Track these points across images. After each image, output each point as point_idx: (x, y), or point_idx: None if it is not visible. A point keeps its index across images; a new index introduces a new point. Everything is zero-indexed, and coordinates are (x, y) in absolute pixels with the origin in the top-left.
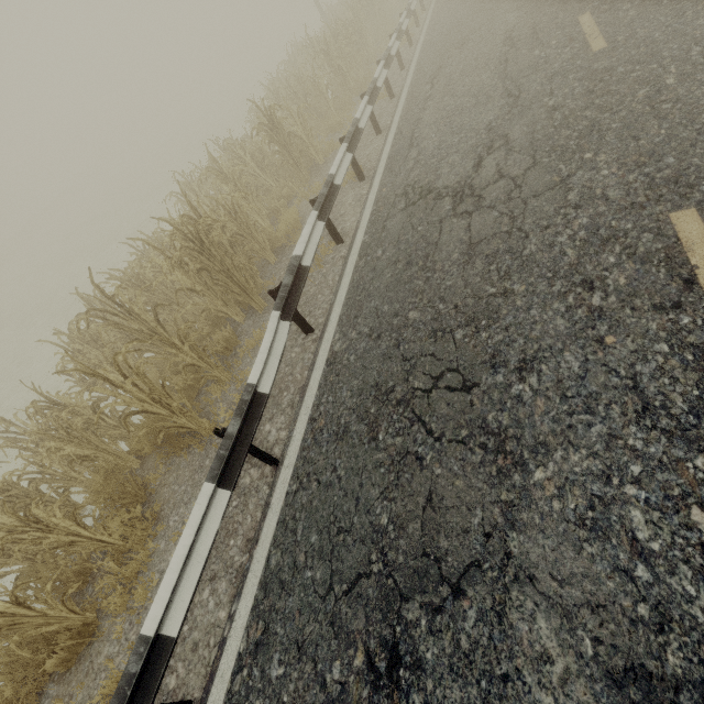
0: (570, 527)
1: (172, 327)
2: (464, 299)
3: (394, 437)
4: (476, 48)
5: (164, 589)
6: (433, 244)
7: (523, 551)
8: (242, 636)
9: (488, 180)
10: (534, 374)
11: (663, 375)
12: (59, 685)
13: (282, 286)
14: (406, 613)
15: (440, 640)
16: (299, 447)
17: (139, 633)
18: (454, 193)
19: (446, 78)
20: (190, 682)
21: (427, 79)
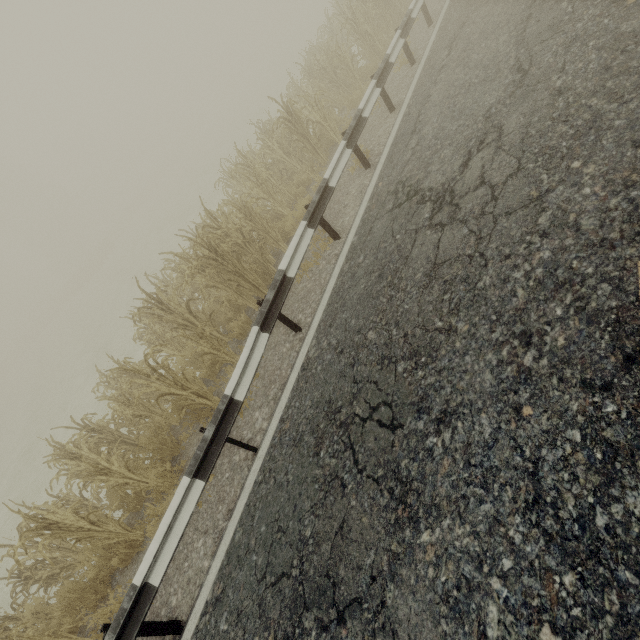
0: (435, 598)
1: (205, 311)
2: (414, 329)
3: (331, 457)
4: None
5: (149, 553)
6: (404, 258)
7: (394, 605)
8: (210, 588)
9: (469, 186)
10: (449, 430)
11: (565, 469)
12: (121, 575)
13: (264, 301)
14: (305, 620)
15: None
16: (269, 442)
17: None
18: (436, 197)
19: (464, 41)
20: (182, 607)
21: (447, 42)
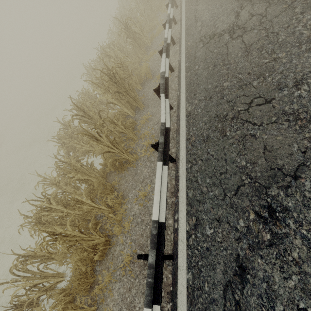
0: None
1: None
2: (252, 69)
3: (235, 132)
4: None
5: (156, 202)
6: (225, 54)
7: None
8: (186, 224)
9: (246, 20)
10: (304, 85)
11: None
12: (101, 266)
13: (161, 84)
14: (270, 193)
15: (294, 197)
16: (185, 150)
17: (131, 239)
18: (229, 31)
19: None
20: (164, 249)
21: None
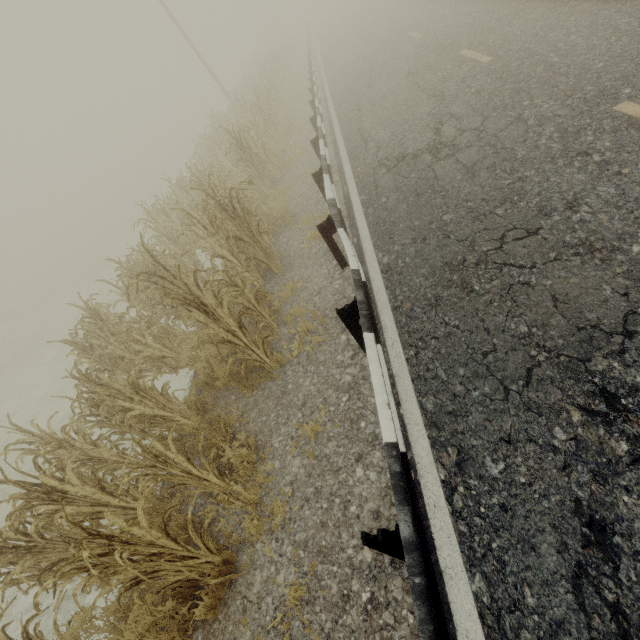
0: None
1: None
2: (488, 194)
3: (490, 282)
4: (385, 85)
5: (382, 407)
6: (433, 178)
7: None
8: (436, 468)
9: (454, 136)
10: (583, 206)
11: None
12: None
13: (333, 215)
14: (595, 367)
15: None
16: (396, 328)
17: (294, 542)
18: (429, 150)
19: (369, 104)
20: None
21: (351, 109)
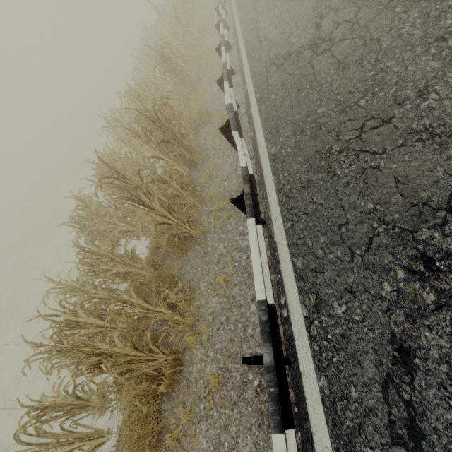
0: None
1: None
2: (354, 86)
3: (348, 167)
4: None
5: (257, 275)
6: (312, 74)
7: None
8: (301, 308)
9: (331, 30)
10: (432, 93)
11: None
12: (170, 402)
13: (230, 119)
14: (420, 237)
15: None
16: (278, 206)
17: (214, 349)
18: (310, 46)
19: (264, 3)
20: None
21: (250, 10)
